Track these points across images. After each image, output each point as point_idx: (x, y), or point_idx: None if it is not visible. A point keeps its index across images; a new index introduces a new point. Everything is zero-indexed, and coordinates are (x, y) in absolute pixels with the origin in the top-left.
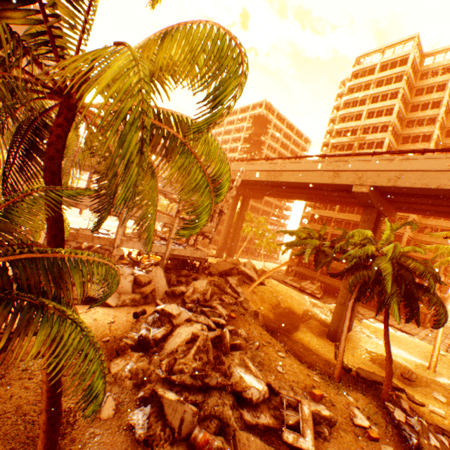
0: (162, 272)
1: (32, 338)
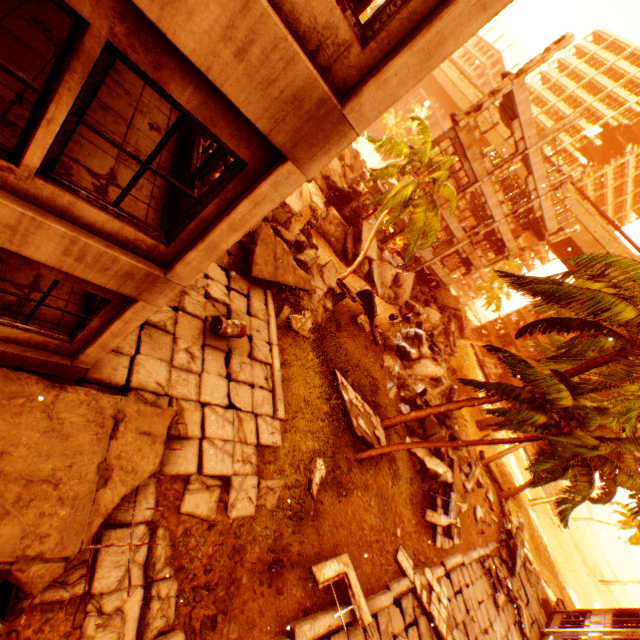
0: (412, 280)
1: (348, 301)
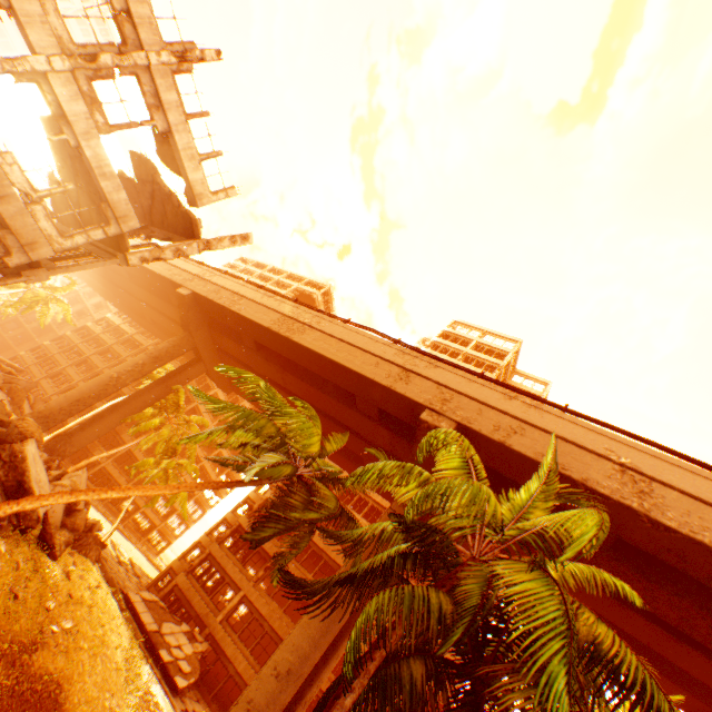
0: None
1: None
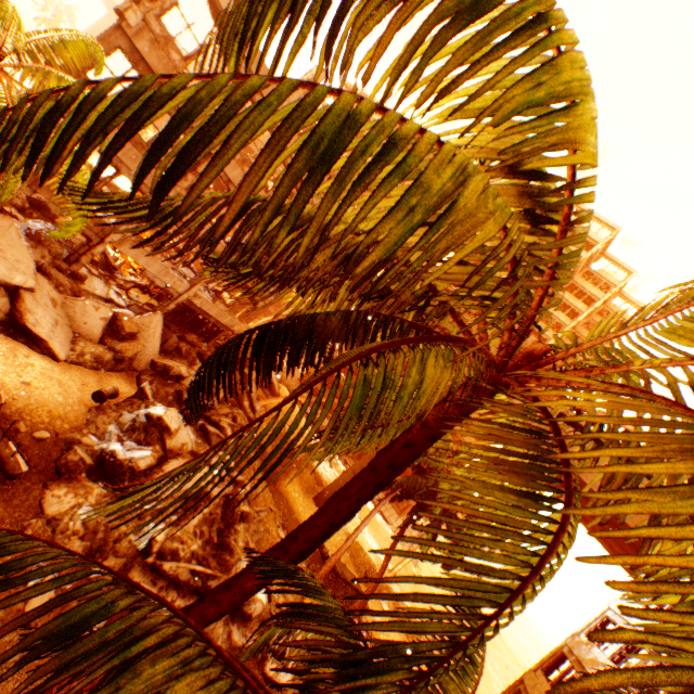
0: (161, 324)
1: None
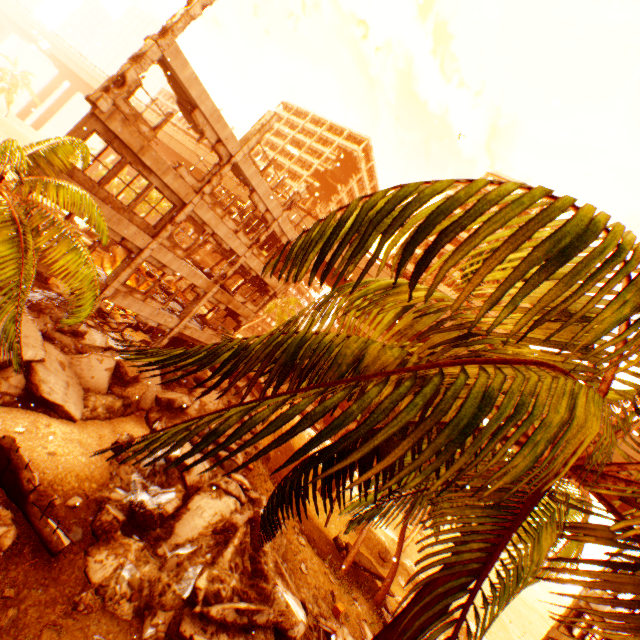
0: None
1: None
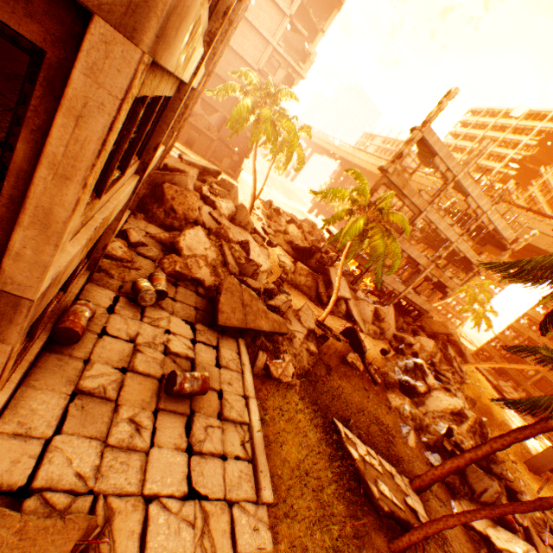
0: (393, 312)
1: (333, 341)
